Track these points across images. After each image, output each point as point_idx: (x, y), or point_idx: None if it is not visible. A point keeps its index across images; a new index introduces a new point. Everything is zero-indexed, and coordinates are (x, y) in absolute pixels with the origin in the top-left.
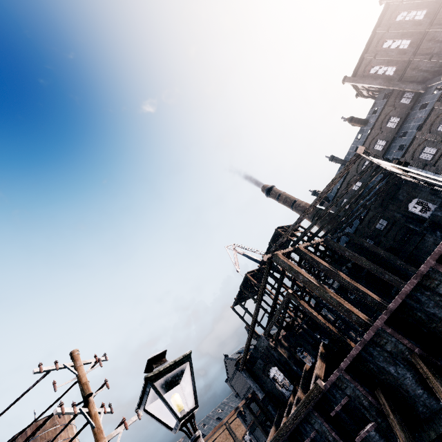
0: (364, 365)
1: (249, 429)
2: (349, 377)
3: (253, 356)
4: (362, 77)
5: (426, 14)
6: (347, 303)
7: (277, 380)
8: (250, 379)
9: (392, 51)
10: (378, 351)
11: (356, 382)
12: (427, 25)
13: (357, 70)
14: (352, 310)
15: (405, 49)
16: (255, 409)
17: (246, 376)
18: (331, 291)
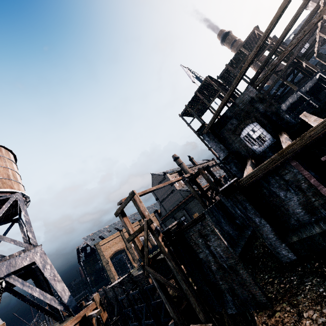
0: None
1: (162, 221)
2: None
3: (225, 116)
4: None
5: None
6: None
7: (250, 138)
8: (213, 141)
9: None
10: None
11: None
12: None
13: None
14: None
15: None
16: (170, 209)
17: (210, 139)
18: None
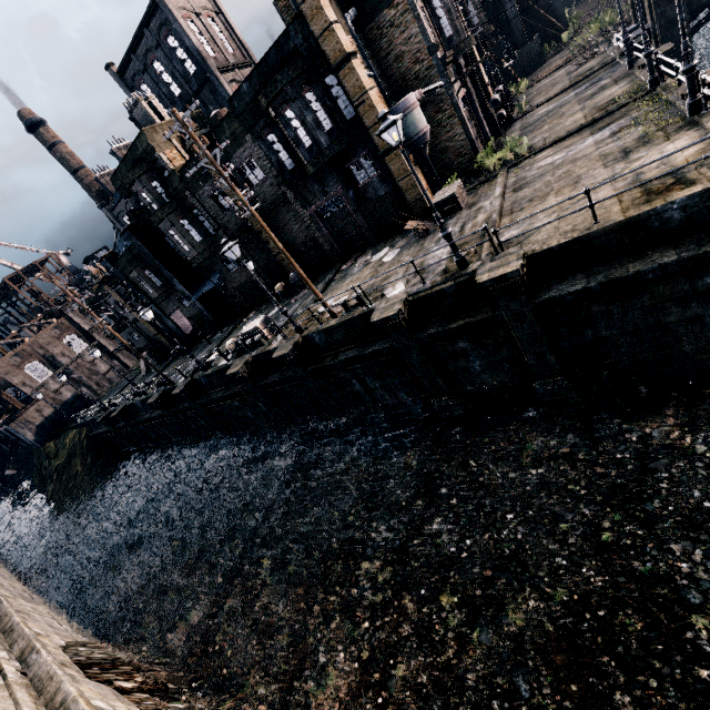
0: (5, 434)
1: None
2: (1, 434)
3: None
4: (132, 86)
5: (195, 73)
6: (14, 400)
7: None
8: None
9: (163, 85)
10: (6, 433)
11: (5, 436)
12: (194, 93)
13: (124, 68)
14: (15, 405)
15: (176, 98)
16: None
17: None
18: (5, 394)
